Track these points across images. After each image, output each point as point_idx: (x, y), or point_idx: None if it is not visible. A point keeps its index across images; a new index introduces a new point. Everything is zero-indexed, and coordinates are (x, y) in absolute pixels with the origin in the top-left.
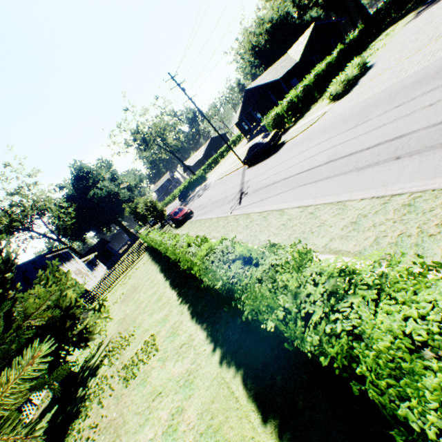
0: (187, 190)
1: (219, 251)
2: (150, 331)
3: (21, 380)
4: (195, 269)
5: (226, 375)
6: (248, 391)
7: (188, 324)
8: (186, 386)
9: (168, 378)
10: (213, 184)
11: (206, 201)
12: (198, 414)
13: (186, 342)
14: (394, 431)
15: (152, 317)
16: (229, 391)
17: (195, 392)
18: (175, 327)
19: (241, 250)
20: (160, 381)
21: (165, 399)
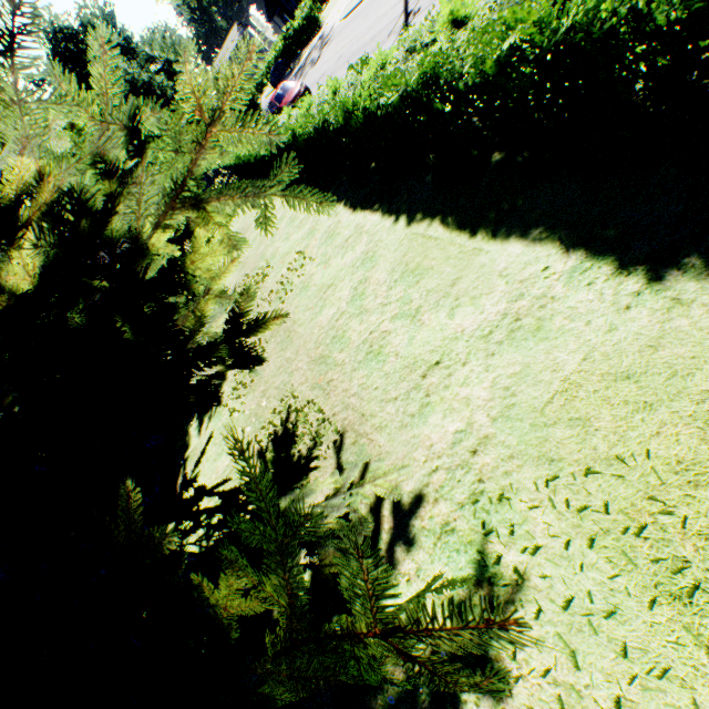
0: (285, 61)
1: (401, 53)
2: (292, 252)
3: (246, 78)
4: (363, 97)
5: (418, 230)
6: (450, 227)
7: (350, 219)
8: (366, 263)
9: (338, 270)
10: (338, 29)
11: (333, 64)
12: (388, 272)
13: (352, 235)
14: (660, 16)
15: (289, 241)
16: (425, 239)
17: (380, 261)
18: (330, 231)
19: (447, 13)
20: (328, 278)
21: (340, 285)
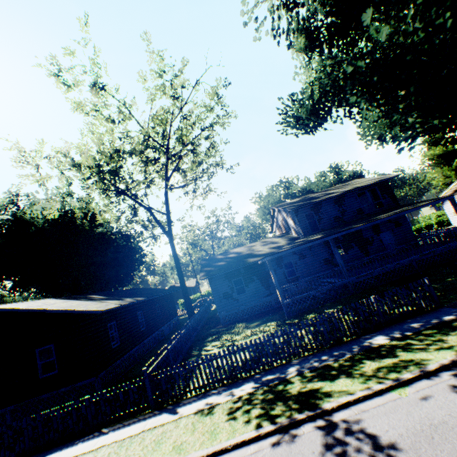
0: None
1: None
2: None
3: None
4: None
5: None
6: None
7: None
8: None
9: None
10: None
11: None
12: None
13: None
14: None
15: None
16: None
17: None
18: None
19: None
20: None
21: None
